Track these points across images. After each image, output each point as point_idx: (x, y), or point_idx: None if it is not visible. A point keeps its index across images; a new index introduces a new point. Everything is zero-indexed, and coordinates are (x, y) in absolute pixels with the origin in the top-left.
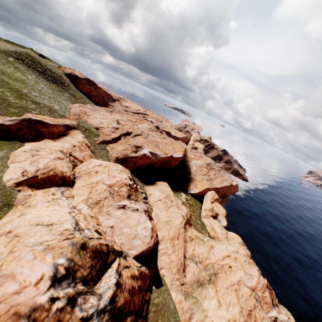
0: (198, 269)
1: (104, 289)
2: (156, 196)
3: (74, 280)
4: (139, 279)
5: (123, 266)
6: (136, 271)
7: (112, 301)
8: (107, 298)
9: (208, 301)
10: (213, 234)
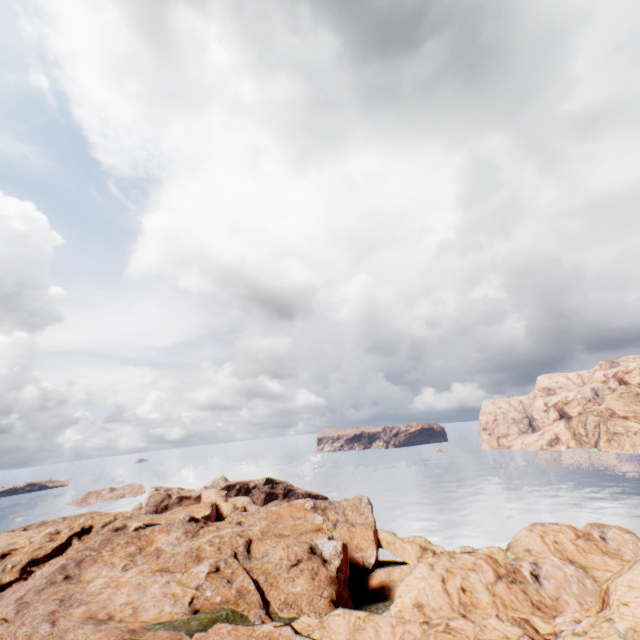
0: None
1: None
2: None
3: None
4: None
5: None
6: None
7: None
8: None
9: None
10: None
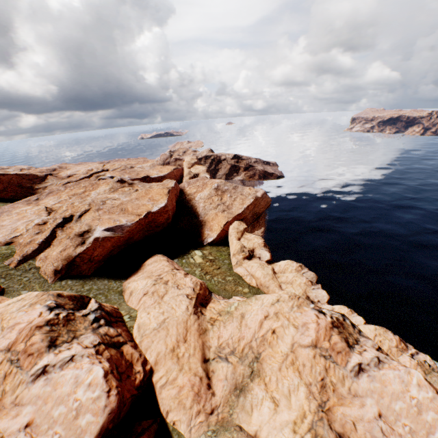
0: (232, 367)
1: None
2: (139, 292)
3: None
4: None
5: None
6: None
7: None
8: None
9: (257, 412)
10: (255, 282)
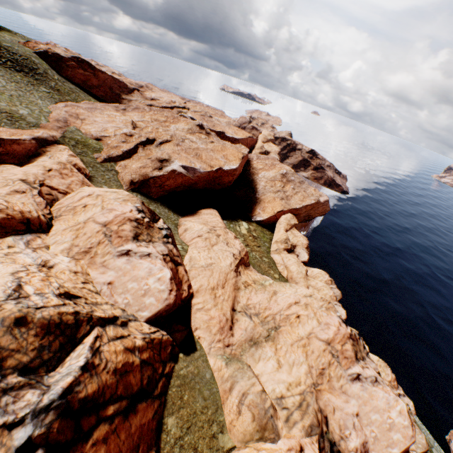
0: (253, 325)
1: (59, 377)
2: (194, 232)
3: (0, 373)
4: (147, 350)
5: (110, 339)
6: (138, 341)
7: (67, 393)
8: (59, 390)
9: (263, 363)
10: (286, 274)
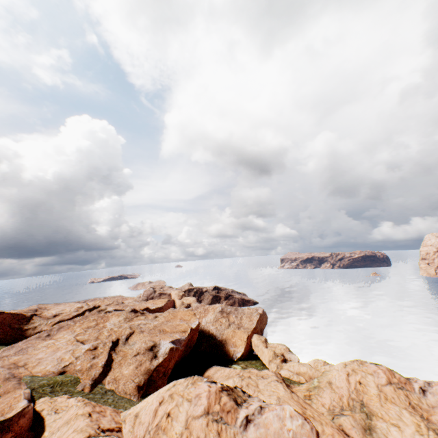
0: (351, 417)
1: None
2: None
3: None
4: None
5: None
6: None
7: None
8: None
9: (391, 437)
10: (303, 378)
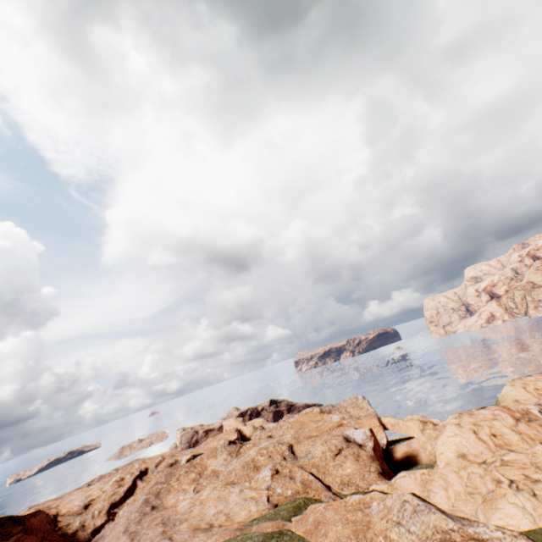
0: None
1: None
2: None
3: None
4: None
5: None
6: None
7: None
8: None
9: None
10: None
